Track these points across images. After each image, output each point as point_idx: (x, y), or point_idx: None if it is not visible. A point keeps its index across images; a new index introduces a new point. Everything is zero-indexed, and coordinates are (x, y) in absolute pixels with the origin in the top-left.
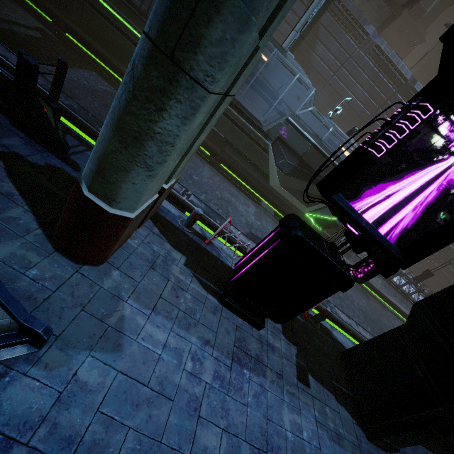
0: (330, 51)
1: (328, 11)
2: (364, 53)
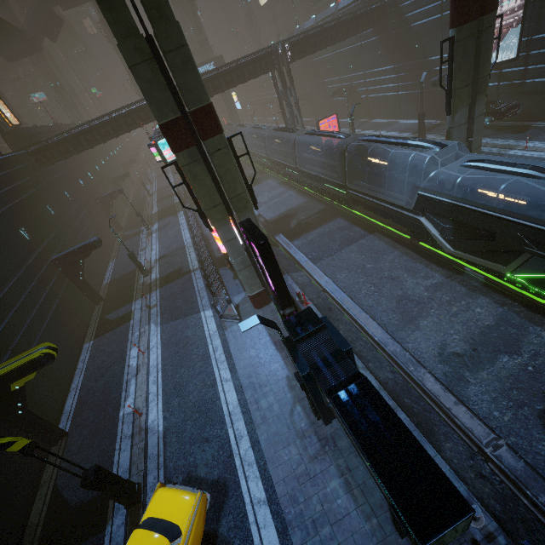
0: None
1: None
2: None
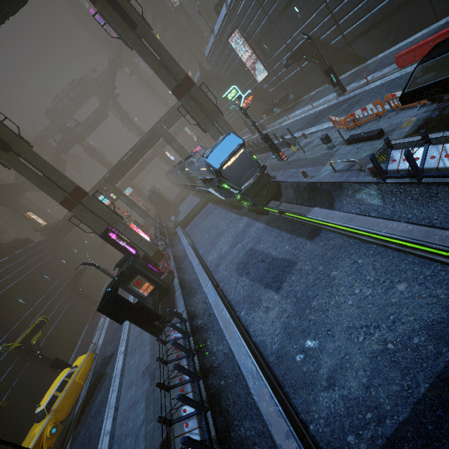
0: None
1: None
2: None
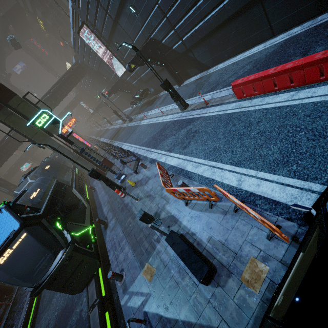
0: None
1: None
2: None
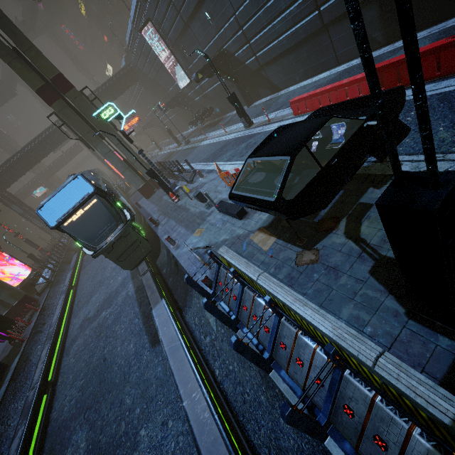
0: None
1: None
2: None
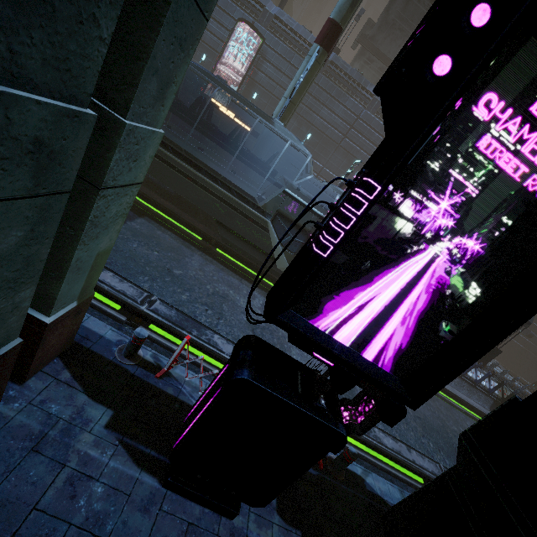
0: (336, 114)
1: (326, 76)
2: (372, 113)
